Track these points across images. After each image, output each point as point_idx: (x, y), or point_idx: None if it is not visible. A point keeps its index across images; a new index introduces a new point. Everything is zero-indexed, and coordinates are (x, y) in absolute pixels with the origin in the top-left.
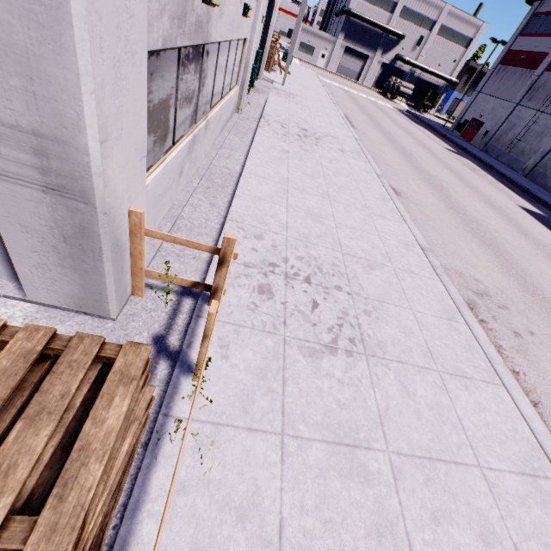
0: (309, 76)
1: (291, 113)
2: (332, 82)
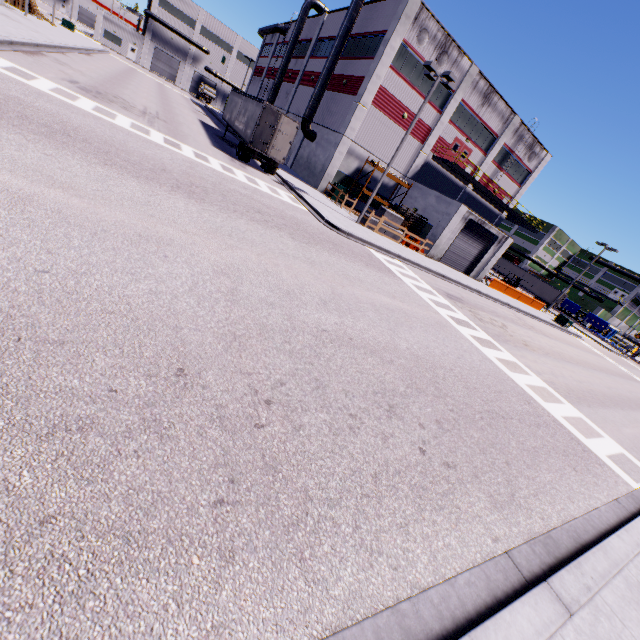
0: (88, 42)
1: (7, 13)
2: (127, 63)
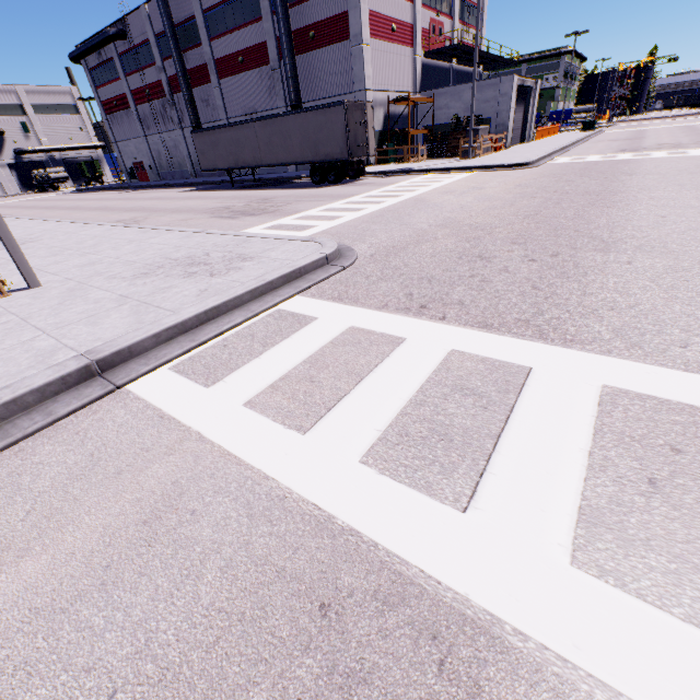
0: None
1: None
2: None
